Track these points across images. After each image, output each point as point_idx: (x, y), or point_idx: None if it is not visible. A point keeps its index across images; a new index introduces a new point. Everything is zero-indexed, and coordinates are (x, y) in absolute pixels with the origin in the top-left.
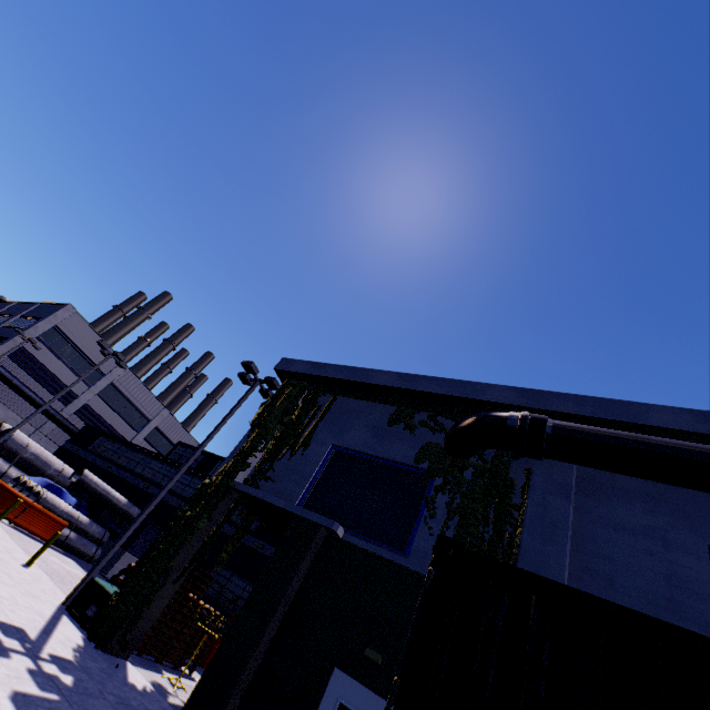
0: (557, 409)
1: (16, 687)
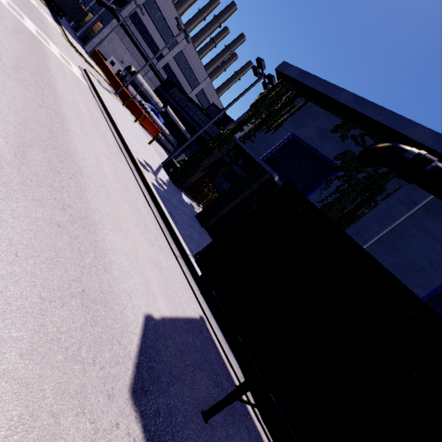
0: None
1: (152, 181)
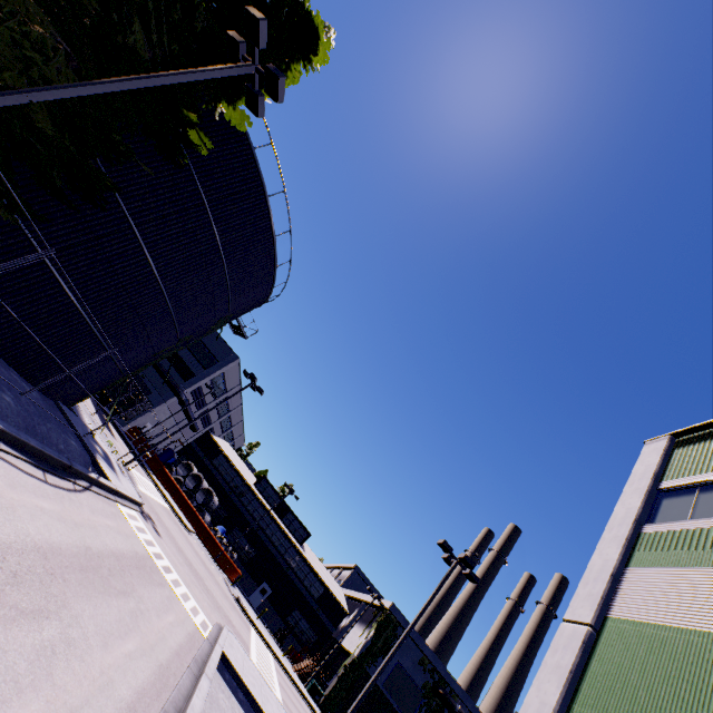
0: (467, 705)
1: None
